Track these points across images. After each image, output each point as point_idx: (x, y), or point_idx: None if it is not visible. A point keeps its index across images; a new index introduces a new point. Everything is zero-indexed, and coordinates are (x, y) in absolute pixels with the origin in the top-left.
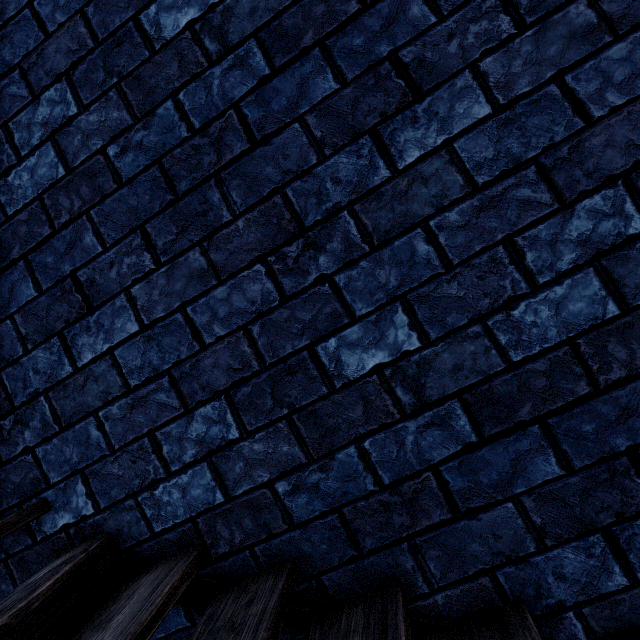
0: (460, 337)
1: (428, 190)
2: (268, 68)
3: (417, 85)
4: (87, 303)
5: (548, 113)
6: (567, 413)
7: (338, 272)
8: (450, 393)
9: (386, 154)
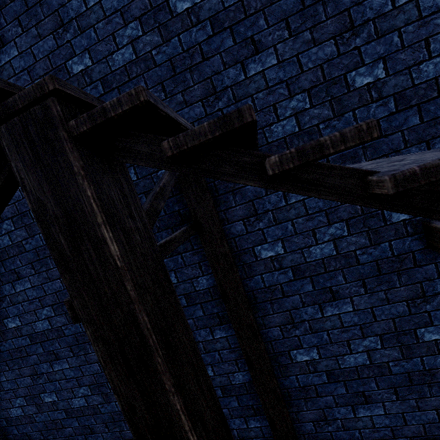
0: (101, 63)
1: (95, 16)
2: None
3: None
4: (2, 44)
5: None
6: (123, 86)
7: (72, 40)
8: (98, 79)
9: (85, 2)
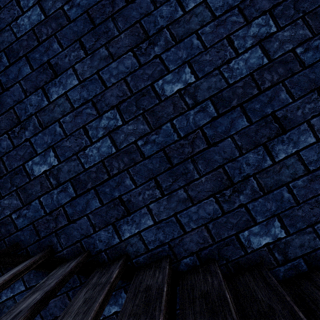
0: (70, 160)
1: (60, 109)
2: (8, 63)
3: (56, 72)
4: None
5: (95, 84)
6: (101, 185)
7: (32, 137)
8: (67, 179)
9: (46, 96)
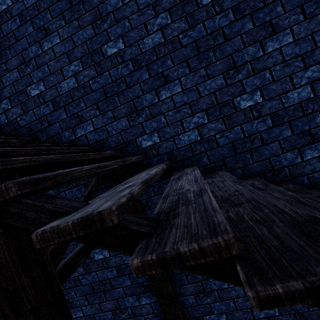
0: (52, 89)
1: (48, 56)
2: (20, 23)
3: (48, 33)
4: None
5: (69, 43)
6: (68, 105)
7: (31, 72)
8: (49, 100)
9: (41, 47)
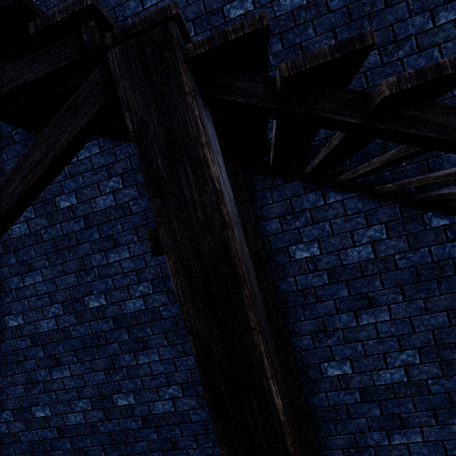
0: None
1: None
2: None
3: None
4: None
5: (180, 0)
6: None
7: None
8: None
9: (142, 3)
